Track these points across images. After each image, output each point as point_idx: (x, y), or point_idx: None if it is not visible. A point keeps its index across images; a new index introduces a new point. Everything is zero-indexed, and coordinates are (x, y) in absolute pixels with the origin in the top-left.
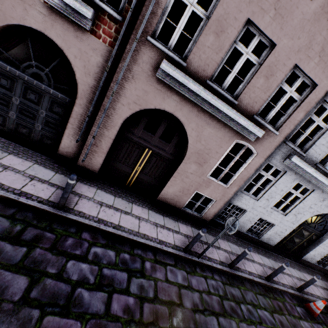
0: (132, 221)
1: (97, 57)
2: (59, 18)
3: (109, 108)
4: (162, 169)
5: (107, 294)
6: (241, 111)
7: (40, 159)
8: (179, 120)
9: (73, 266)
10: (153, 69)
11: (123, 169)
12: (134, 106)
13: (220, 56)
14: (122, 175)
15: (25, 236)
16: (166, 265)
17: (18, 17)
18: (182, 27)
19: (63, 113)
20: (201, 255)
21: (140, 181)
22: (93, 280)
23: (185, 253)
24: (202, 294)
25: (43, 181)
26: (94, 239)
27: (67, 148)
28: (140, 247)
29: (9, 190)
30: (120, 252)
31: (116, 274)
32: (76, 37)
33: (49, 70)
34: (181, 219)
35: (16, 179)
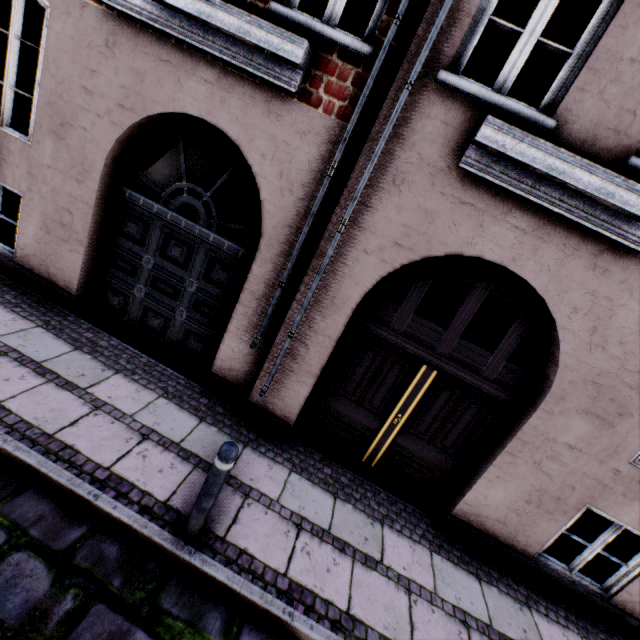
0: (389, 599)
1: (308, 148)
2: (237, 82)
3: (330, 264)
4: (466, 424)
5: None
6: None
7: (174, 385)
8: (524, 285)
9: None
10: (451, 153)
11: (357, 417)
12: (395, 253)
13: None
14: (354, 432)
15: None
16: None
17: (166, 98)
18: (538, 29)
19: (230, 281)
20: None
21: (400, 453)
22: None
23: None
24: None
25: (168, 444)
26: None
27: (231, 361)
28: None
29: (85, 470)
30: None
31: None
32: (267, 115)
33: (211, 196)
34: (538, 598)
35: (110, 436)
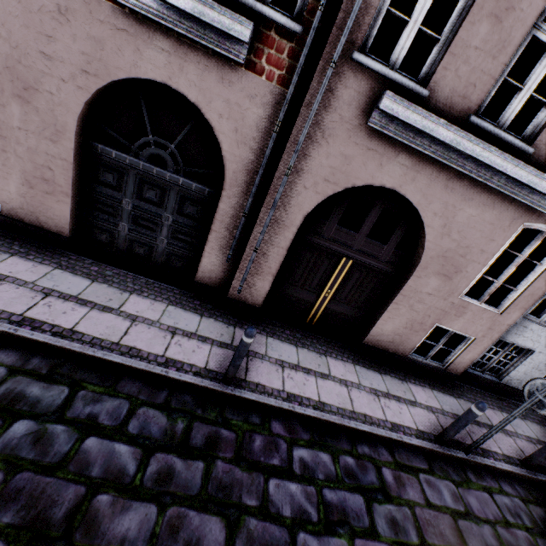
0: (338, 391)
1: (256, 109)
2: (191, 52)
3: (280, 197)
4: (370, 290)
5: (346, 541)
6: (539, 166)
7: (173, 295)
8: (405, 200)
9: (278, 489)
10: (361, 114)
11: (302, 296)
12: (325, 187)
13: (501, 61)
14: (300, 306)
15: (195, 440)
16: (417, 471)
17: (127, 65)
18: (420, 19)
19: (199, 213)
20: (472, 448)
21: (330, 313)
22: (314, 514)
23: (442, 446)
24: (496, 529)
25: (189, 335)
26: (291, 433)
27: (209, 272)
28: (364, 441)
29: (151, 359)
30: (338, 455)
31: (345, 499)
32: (220, 81)
33: (175, 147)
34: (410, 376)
35: (153, 336)
